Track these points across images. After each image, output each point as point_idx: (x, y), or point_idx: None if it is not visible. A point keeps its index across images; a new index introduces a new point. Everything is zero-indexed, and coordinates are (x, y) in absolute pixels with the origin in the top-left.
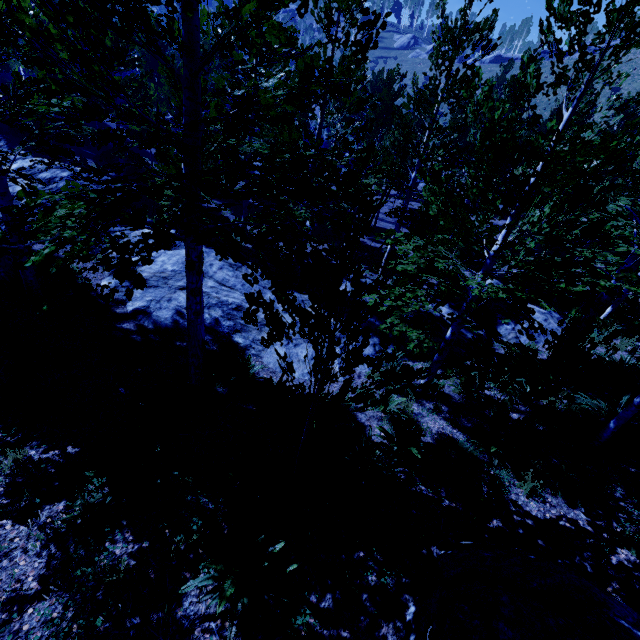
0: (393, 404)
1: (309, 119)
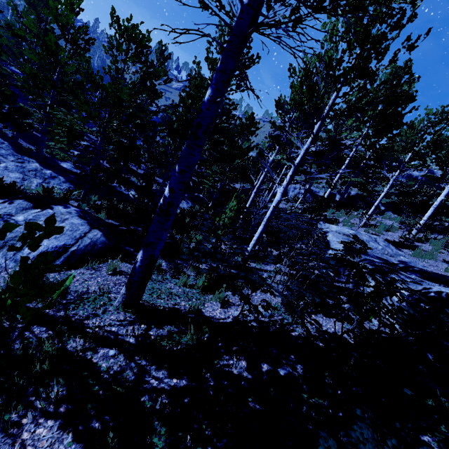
0: (55, 193)
1: (53, 73)
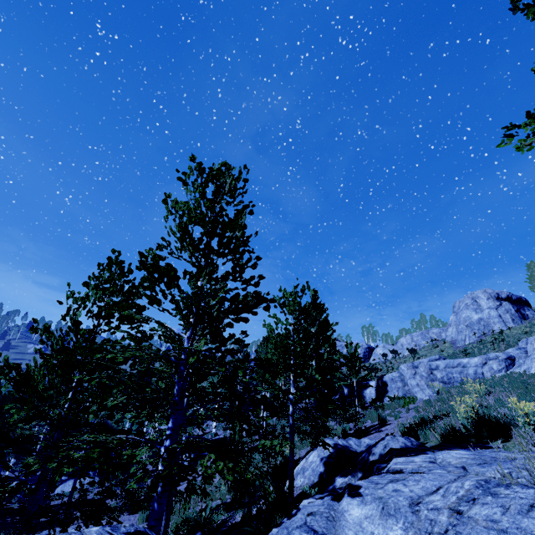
0: None
1: None
